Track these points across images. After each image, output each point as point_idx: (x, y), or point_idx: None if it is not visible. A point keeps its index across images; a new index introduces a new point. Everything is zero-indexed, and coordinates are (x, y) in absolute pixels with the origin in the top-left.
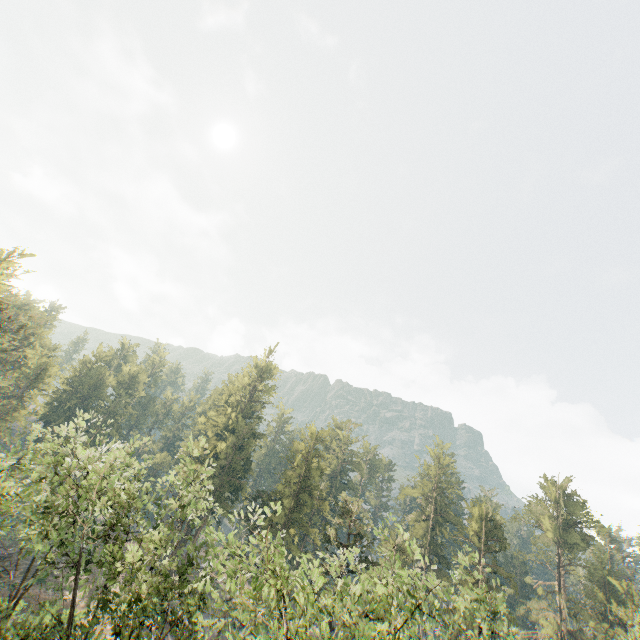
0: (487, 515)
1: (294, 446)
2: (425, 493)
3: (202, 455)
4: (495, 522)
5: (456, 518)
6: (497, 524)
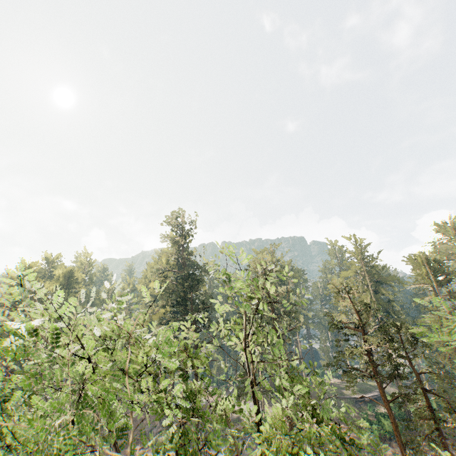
0: (426, 260)
1: (255, 267)
2: (359, 269)
3: (164, 316)
4: (437, 262)
5: (391, 277)
6: (439, 262)
